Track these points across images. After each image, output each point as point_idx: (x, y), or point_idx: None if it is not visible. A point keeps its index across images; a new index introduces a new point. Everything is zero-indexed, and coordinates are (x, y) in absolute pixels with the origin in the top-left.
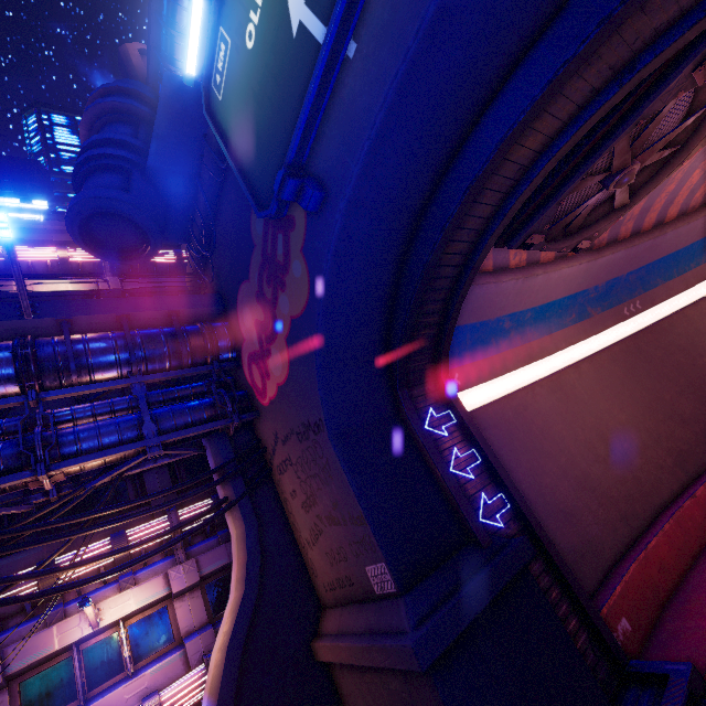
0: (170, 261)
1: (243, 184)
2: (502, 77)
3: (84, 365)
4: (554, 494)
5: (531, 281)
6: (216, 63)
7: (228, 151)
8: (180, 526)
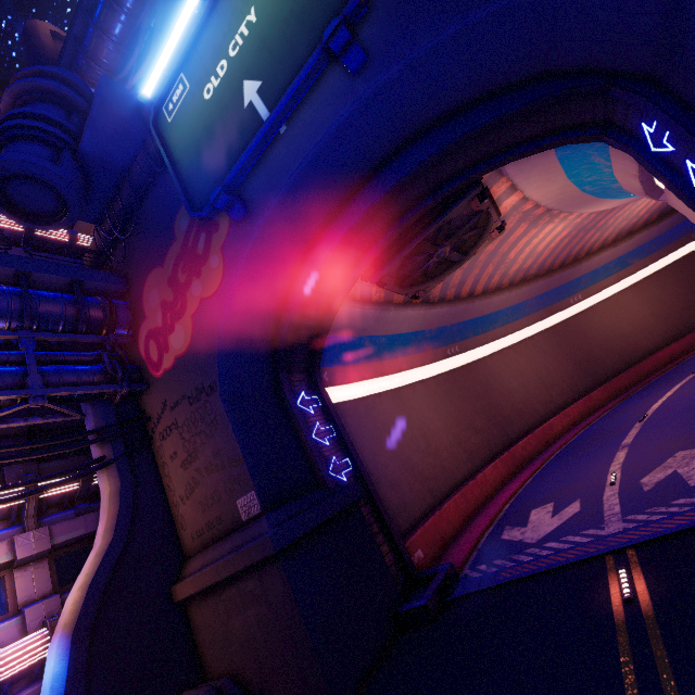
0: (61, 240)
1: (180, 189)
2: (370, 174)
3: None
4: (386, 469)
5: (386, 314)
6: (172, 95)
7: (170, 161)
8: (51, 476)
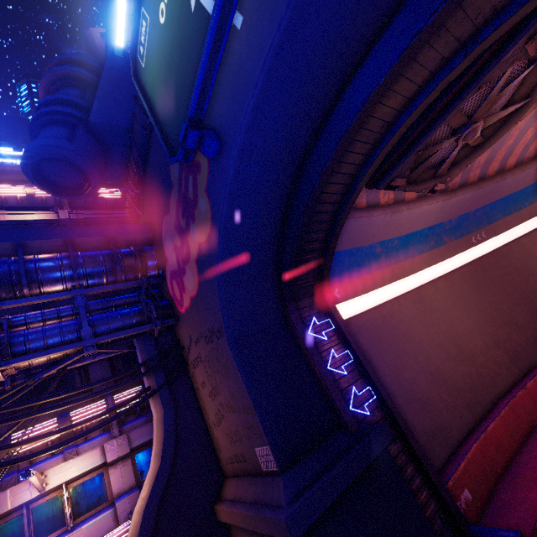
0: (117, 197)
1: (159, 135)
2: (366, 47)
3: (34, 280)
4: (413, 386)
5: (397, 216)
6: (140, 37)
7: (149, 109)
8: (110, 411)
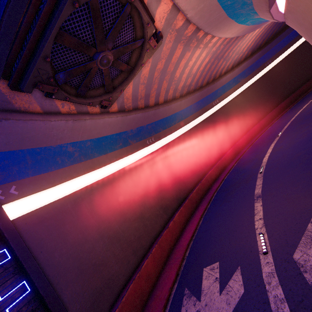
0: None
1: None
2: None
3: None
4: (90, 255)
5: (81, 123)
6: None
7: None
8: None
